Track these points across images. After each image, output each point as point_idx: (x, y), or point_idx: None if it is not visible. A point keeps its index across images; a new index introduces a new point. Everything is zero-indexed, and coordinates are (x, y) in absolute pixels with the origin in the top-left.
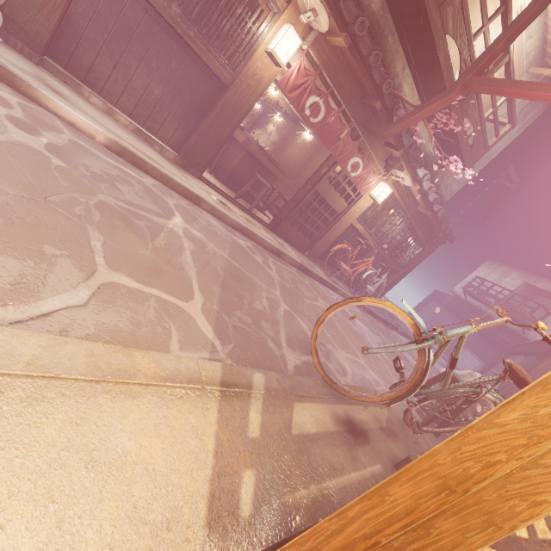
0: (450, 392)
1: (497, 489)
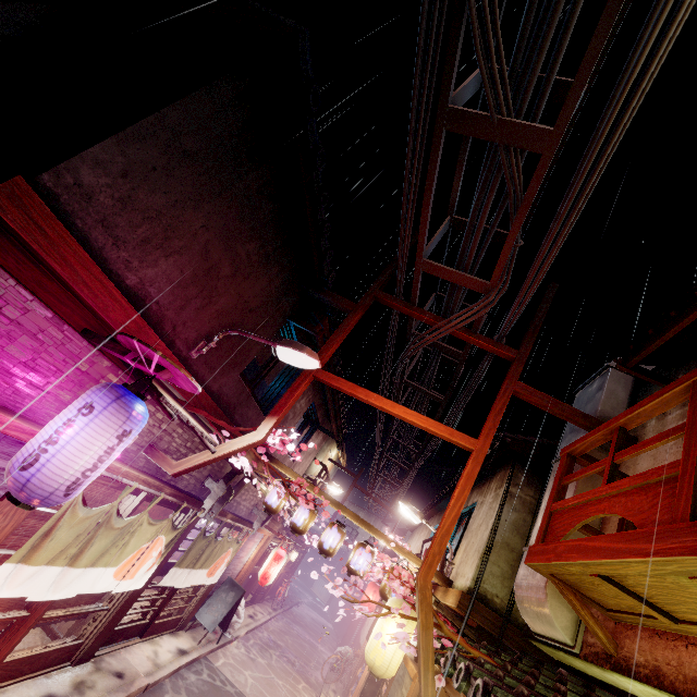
0: (346, 666)
1: (360, 687)
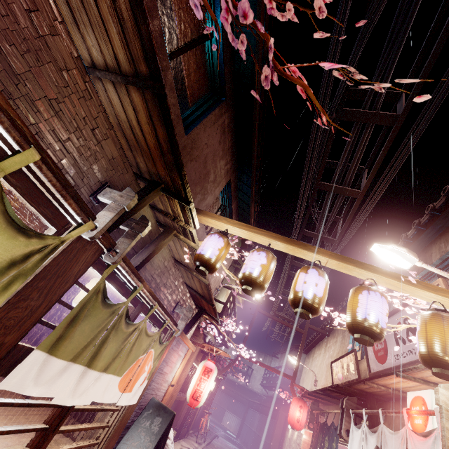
0: None
1: None
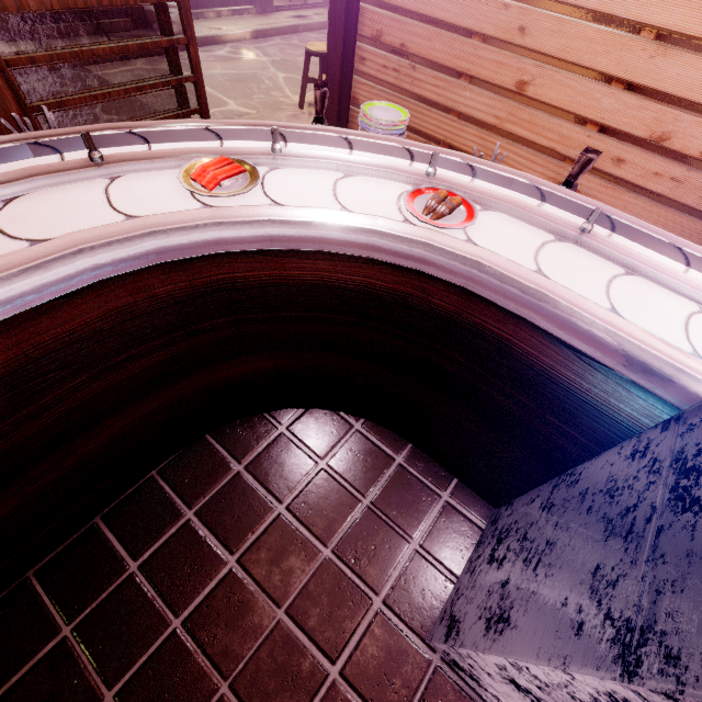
0: None
1: None
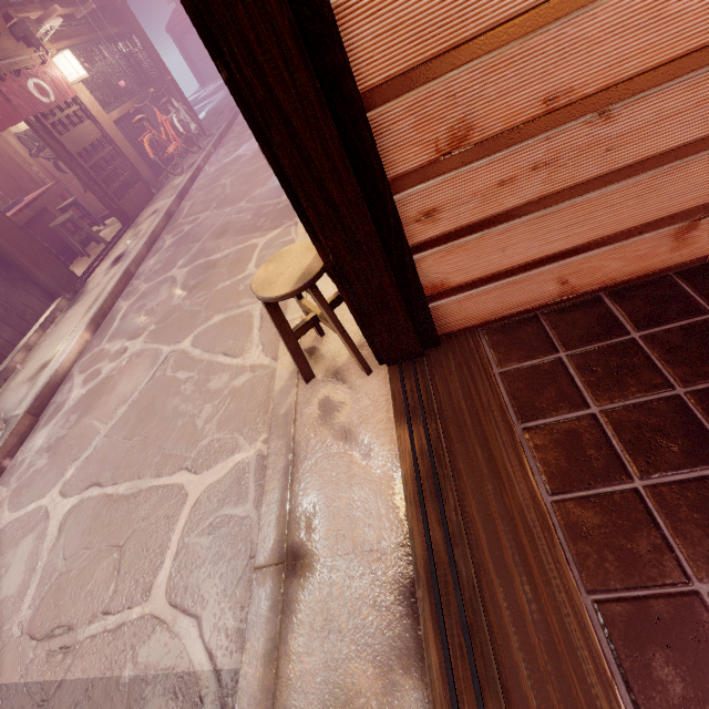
0: None
1: None
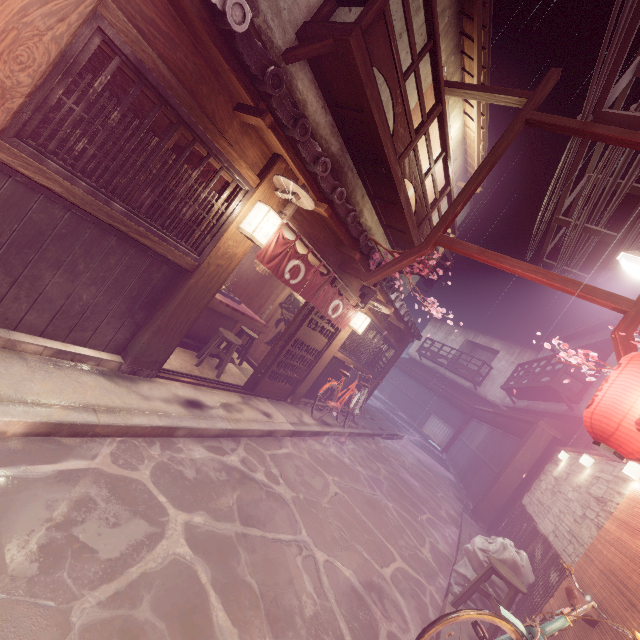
0: None
1: None
